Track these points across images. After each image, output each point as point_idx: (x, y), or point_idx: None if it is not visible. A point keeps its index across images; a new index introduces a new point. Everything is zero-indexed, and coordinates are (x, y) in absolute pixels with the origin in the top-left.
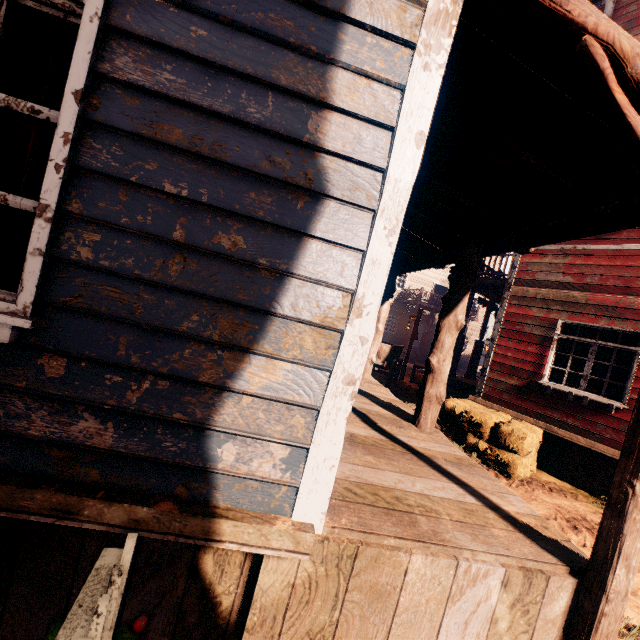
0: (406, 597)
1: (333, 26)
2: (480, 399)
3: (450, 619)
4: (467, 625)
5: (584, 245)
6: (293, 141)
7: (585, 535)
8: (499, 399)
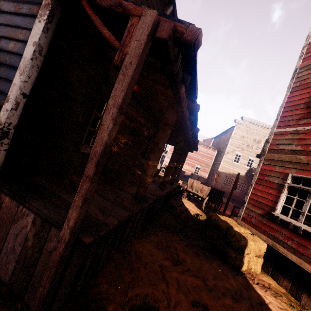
0: (1, 214)
1: (21, 17)
2: (239, 220)
3: (12, 231)
4: (17, 237)
5: (310, 126)
6: (5, 51)
7: (241, 307)
8: (250, 222)
